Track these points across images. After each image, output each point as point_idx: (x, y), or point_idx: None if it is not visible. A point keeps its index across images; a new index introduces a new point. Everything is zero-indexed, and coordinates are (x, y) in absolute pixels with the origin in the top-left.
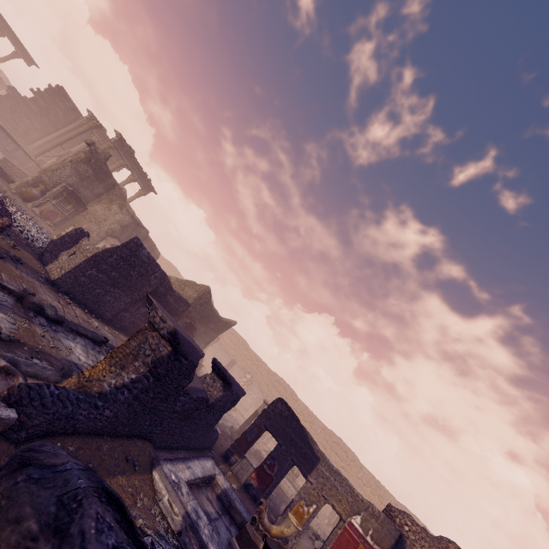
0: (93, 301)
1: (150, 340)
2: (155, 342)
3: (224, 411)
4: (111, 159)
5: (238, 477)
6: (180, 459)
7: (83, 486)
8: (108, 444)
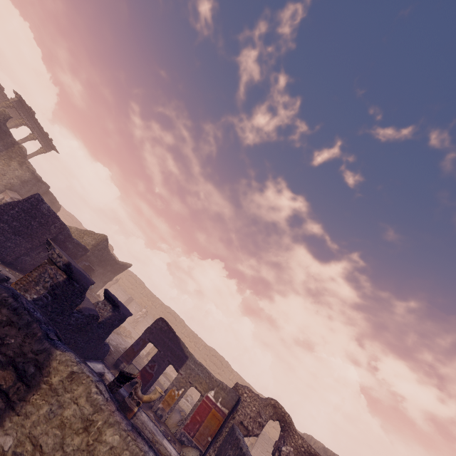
0: None
1: (49, 271)
2: (53, 272)
3: (113, 327)
4: None
5: None
6: None
7: (20, 294)
8: None
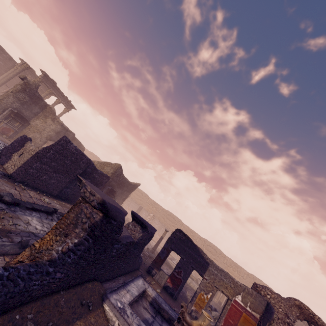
0: (42, 184)
1: (84, 210)
2: (89, 211)
3: (144, 245)
4: (42, 91)
5: (159, 283)
6: (121, 287)
7: None
8: (64, 297)
